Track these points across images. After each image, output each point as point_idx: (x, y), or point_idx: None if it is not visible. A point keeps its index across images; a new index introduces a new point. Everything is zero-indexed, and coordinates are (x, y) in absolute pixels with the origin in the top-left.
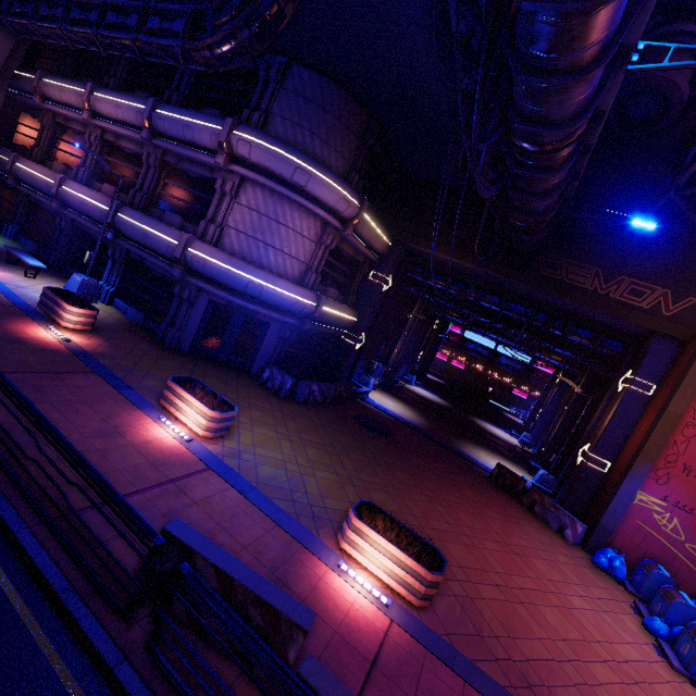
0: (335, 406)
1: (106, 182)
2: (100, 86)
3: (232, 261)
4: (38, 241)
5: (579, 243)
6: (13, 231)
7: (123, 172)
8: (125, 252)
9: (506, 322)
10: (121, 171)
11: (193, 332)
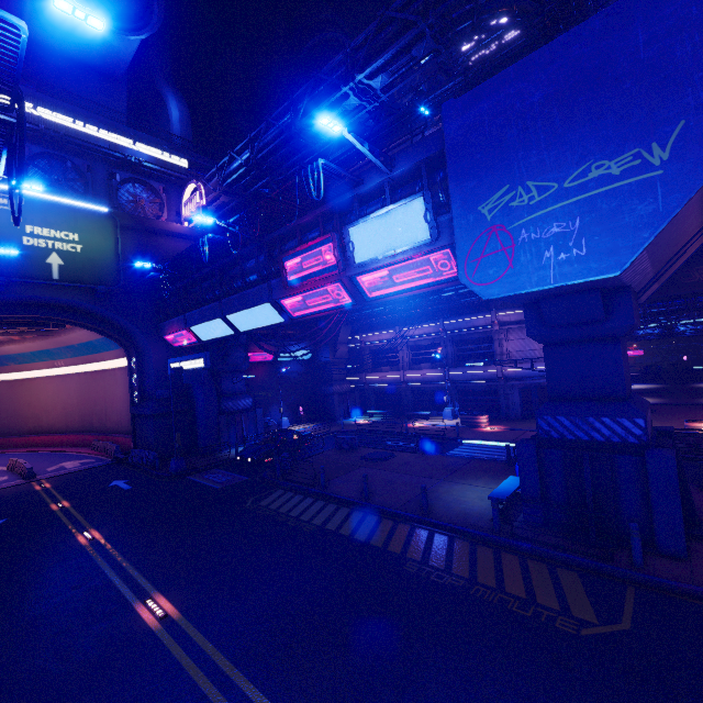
0: None
1: (418, 363)
2: (400, 325)
3: (527, 365)
4: (390, 408)
5: (694, 257)
6: (374, 409)
7: (426, 355)
8: (456, 389)
9: (675, 313)
10: (425, 355)
11: (518, 407)
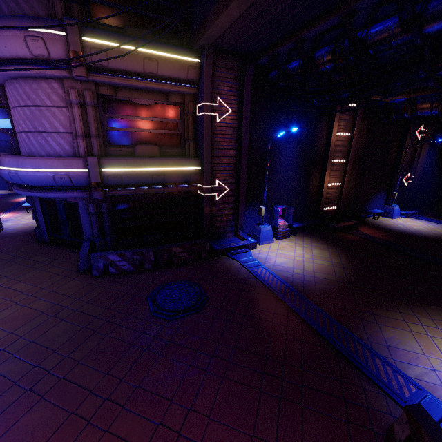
0: (154, 273)
1: None
2: None
3: (0, 161)
4: None
5: None
6: None
7: None
8: None
9: None
10: None
11: (44, 226)
